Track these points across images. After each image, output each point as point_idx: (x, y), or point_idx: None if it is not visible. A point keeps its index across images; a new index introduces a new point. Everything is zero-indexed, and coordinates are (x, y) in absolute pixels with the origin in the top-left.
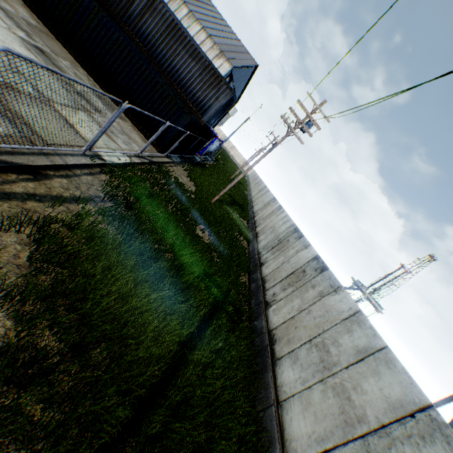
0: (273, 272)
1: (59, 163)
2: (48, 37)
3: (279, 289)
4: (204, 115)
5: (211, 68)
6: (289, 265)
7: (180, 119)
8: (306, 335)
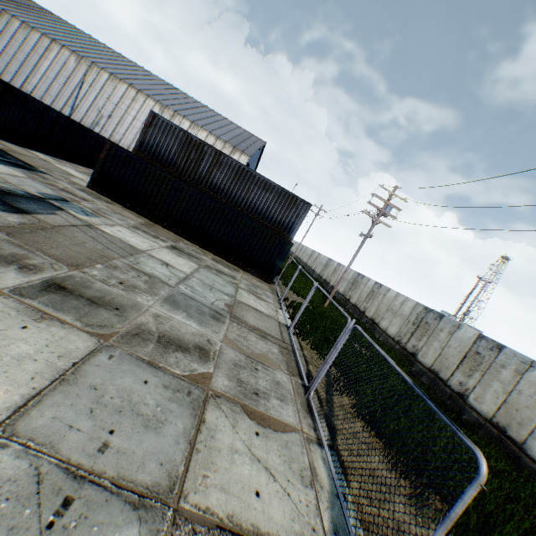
0: (438, 361)
1: (301, 354)
2: (154, 227)
3: (463, 377)
4: (290, 233)
5: (285, 192)
6: (452, 350)
7: (283, 250)
8: (533, 414)
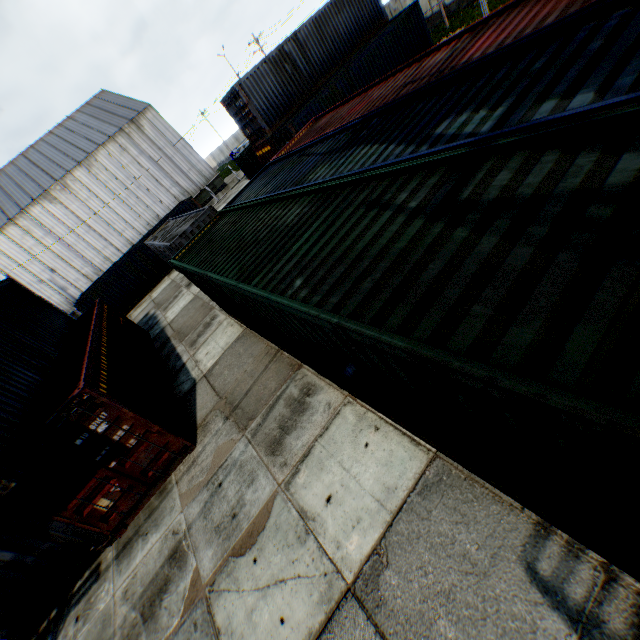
0: None
1: None
2: None
3: None
4: (382, 18)
5: None
6: None
7: (418, 17)
8: None
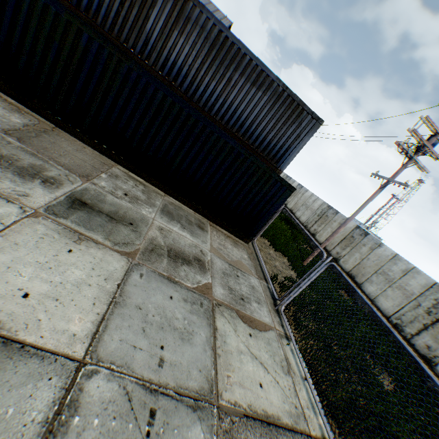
0: None
1: None
2: (49, 136)
3: None
4: (280, 162)
5: (287, 94)
6: None
7: (276, 197)
8: None
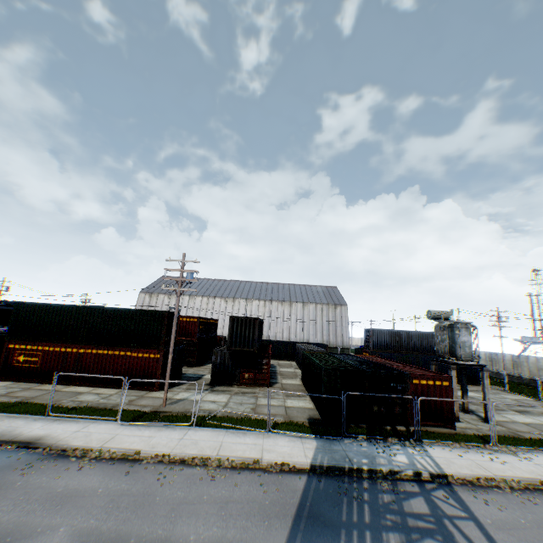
0: None
1: None
2: None
3: None
4: None
5: None
6: None
7: None
8: None
